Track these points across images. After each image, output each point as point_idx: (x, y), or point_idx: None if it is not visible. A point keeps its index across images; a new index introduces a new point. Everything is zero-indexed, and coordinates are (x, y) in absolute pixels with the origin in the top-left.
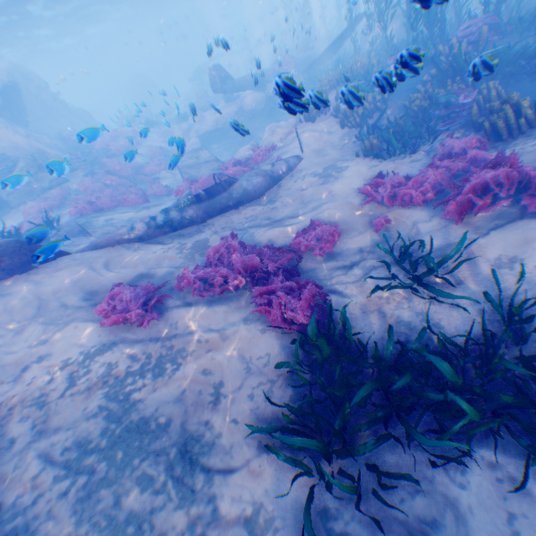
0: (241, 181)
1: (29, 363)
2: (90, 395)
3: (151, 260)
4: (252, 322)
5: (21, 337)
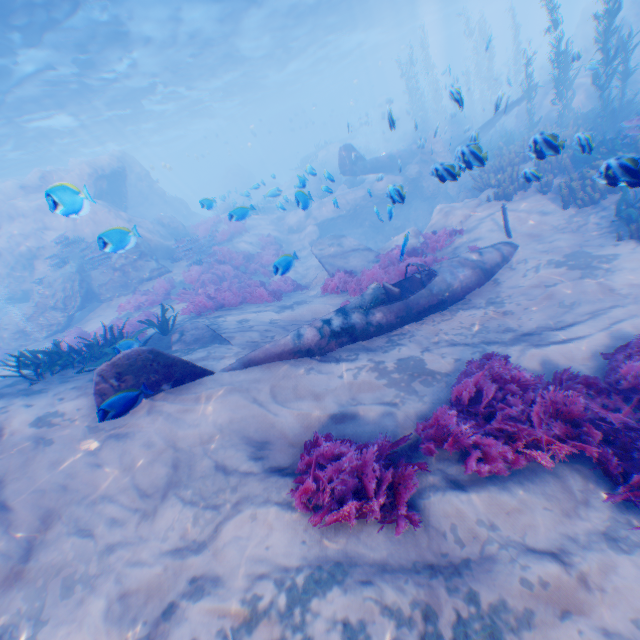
0: (441, 272)
1: (175, 596)
2: None
3: (339, 389)
4: (636, 550)
5: (152, 529)
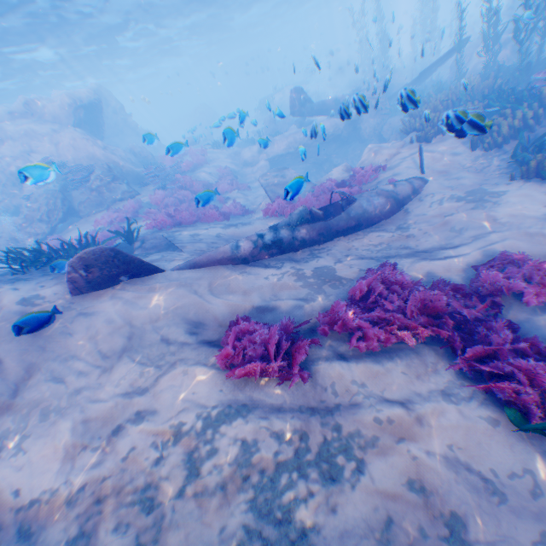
0: (360, 200)
1: (123, 422)
2: (225, 502)
3: (264, 287)
4: (462, 402)
5: (109, 379)
